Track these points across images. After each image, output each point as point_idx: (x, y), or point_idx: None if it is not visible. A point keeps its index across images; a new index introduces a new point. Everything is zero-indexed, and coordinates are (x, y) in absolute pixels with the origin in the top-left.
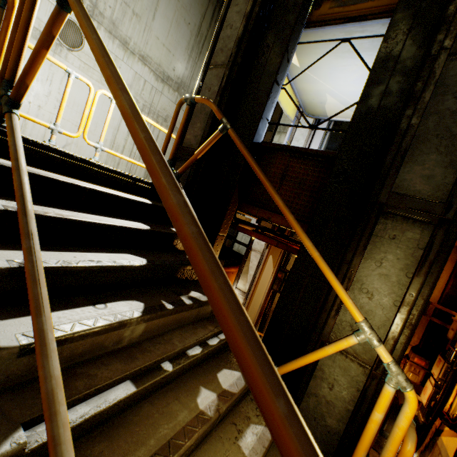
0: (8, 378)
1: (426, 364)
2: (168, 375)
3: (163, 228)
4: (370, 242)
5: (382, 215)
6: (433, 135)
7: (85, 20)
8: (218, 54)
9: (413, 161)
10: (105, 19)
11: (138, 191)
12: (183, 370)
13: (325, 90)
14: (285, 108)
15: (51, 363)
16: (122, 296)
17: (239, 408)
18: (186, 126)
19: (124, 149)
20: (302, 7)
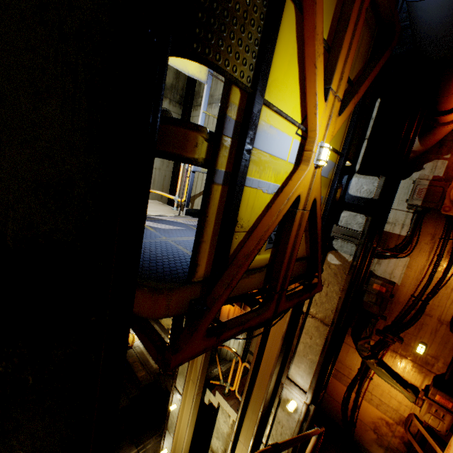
0: None
1: None
2: None
3: None
4: None
5: None
6: None
7: None
8: None
9: None
10: None
11: None
12: None
13: None
14: (182, 65)
15: None
16: None
17: None
18: None
19: None
20: None
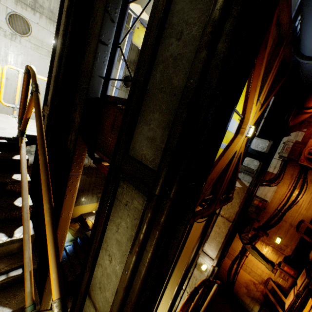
0: None
1: (295, 273)
2: None
3: None
4: (114, 204)
5: (122, 178)
6: (158, 89)
7: None
8: (62, 25)
9: (143, 120)
10: (45, 10)
11: None
12: None
13: None
14: None
15: None
16: None
17: None
18: (47, 88)
19: None
20: None
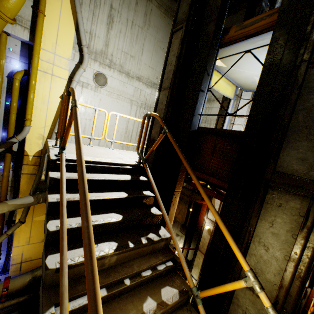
0: (53, 281)
1: None
2: (127, 287)
3: (137, 192)
4: (263, 207)
5: (270, 187)
6: (303, 126)
7: (75, 124)
8: (165, 82)
9: (289, 147)
10: (116, 66)
11: (125, 171)
12: (138, 284)
13: (251, 75)
14: (224, 92)
15: (64, 279)
16: (107, 239)
17: (176, 313)
18: (151, 126)
19: (133, 131)
20: (212, 40)
